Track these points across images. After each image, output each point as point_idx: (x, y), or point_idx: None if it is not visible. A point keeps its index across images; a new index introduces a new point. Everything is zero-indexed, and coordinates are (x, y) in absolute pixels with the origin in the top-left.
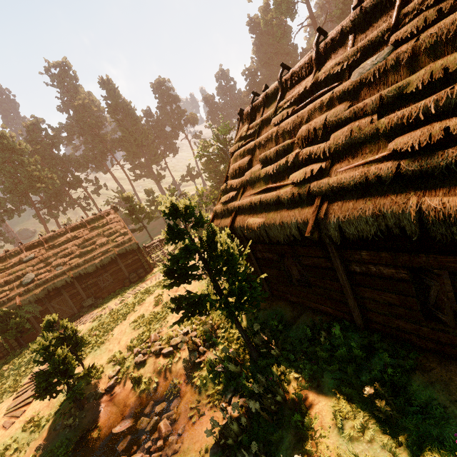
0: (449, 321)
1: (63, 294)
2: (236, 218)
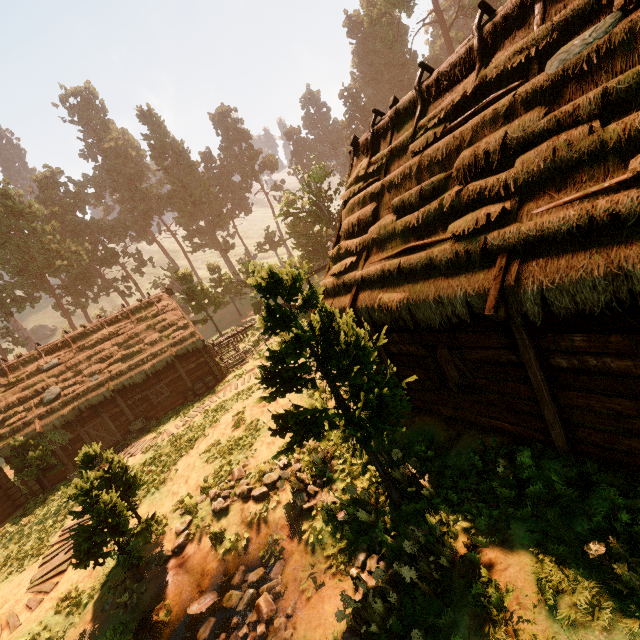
0: None
1: (101, 415)
2: (359, 296)
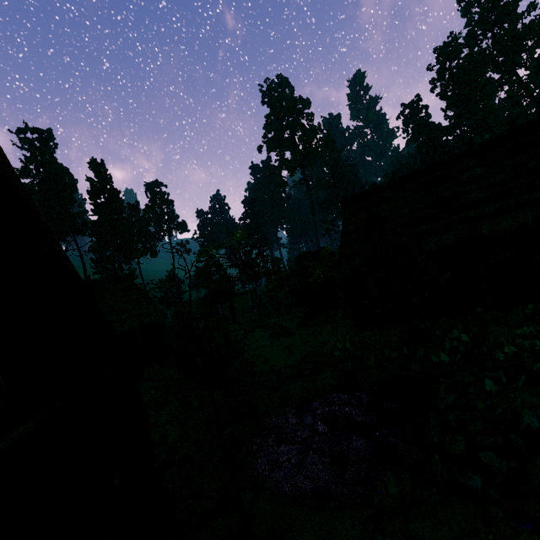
0: None
1: None
2: None
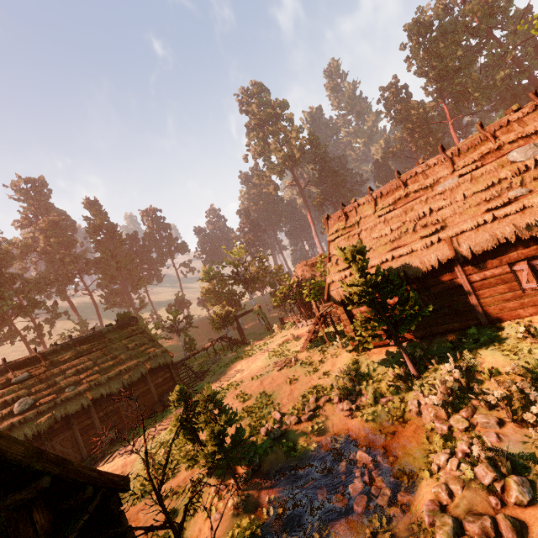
0: (537, 286)
1: (72, 427)
2: None
